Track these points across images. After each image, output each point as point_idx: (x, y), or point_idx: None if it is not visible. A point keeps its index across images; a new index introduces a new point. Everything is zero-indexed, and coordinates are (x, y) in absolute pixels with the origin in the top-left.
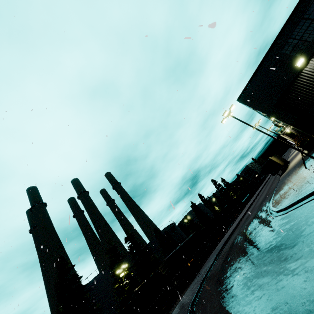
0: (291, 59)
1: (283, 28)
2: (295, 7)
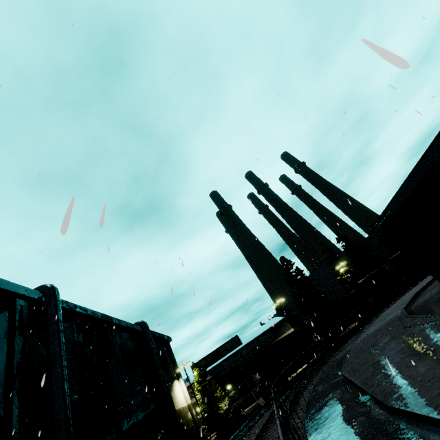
0: None
1: None
2: None
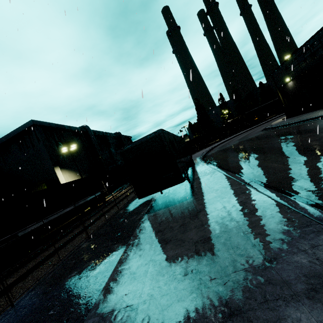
0: (287, 75)
1: (288, 58)
2: (293, 53)
